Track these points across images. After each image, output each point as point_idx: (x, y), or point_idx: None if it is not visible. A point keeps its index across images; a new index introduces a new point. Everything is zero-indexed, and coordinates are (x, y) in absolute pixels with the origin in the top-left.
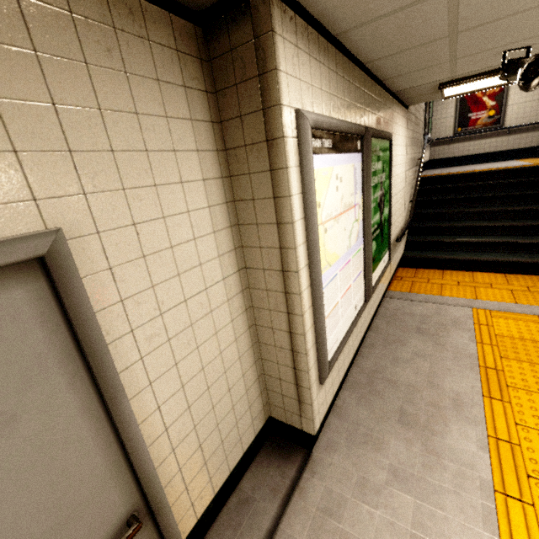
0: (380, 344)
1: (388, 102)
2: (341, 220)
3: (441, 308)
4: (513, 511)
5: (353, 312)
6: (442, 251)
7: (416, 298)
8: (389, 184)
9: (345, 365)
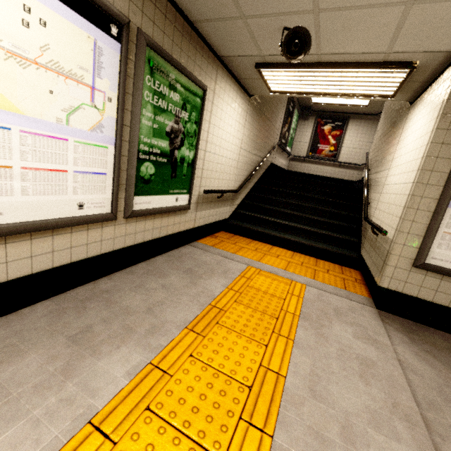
0: (140, 272)
1: (208, 57)
2: (39, 73)
3: (225, 261)
4: (83, 450)
5: (71, 207)
6: (259, 226)
7: (213, 251)
8: (198, 132)
9: (39, 263)
